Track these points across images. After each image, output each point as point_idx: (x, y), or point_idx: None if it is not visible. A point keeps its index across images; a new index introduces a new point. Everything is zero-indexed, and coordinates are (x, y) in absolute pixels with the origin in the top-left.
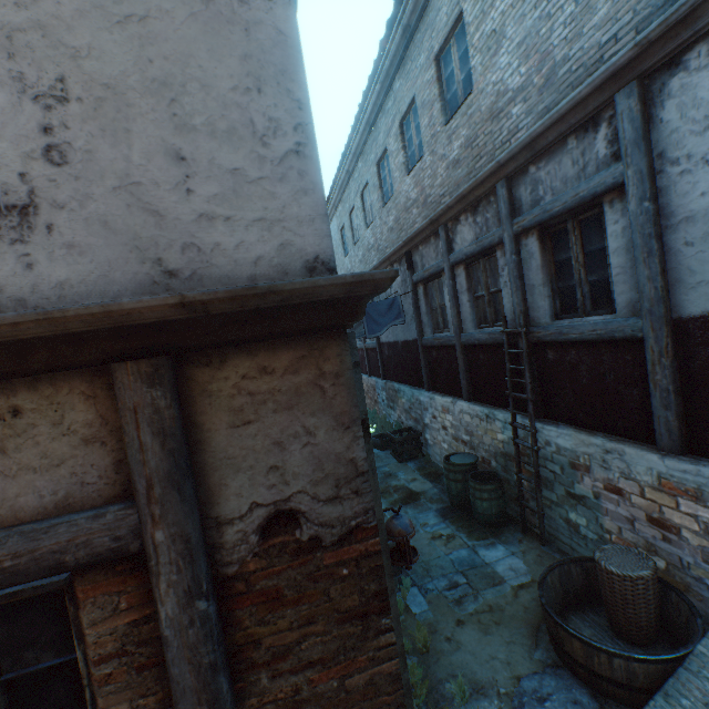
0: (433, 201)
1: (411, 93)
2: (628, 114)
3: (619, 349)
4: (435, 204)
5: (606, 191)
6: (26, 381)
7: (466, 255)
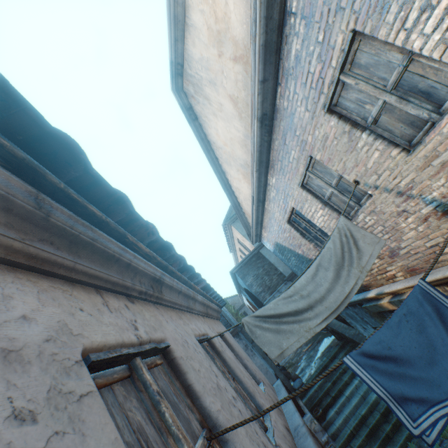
0: None
1: None
2: None
3: None
4: None
5: None
6: None
7: None
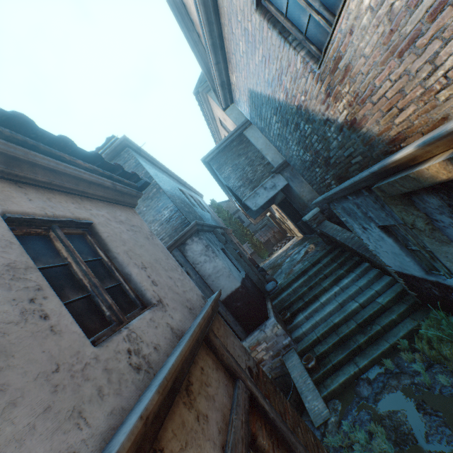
0: None
1: None
2: (179, 255)
3: None
4: None
5: None
6: (196, 356)
7: None
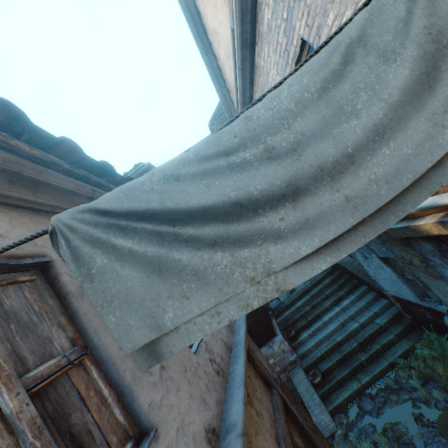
0: None
1: None
2: None
3: None
4: None
5: None
6: None
7: None
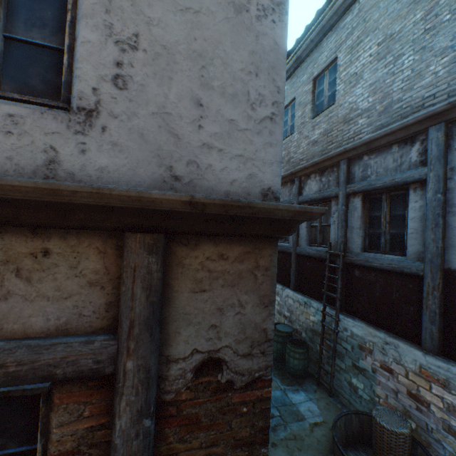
0: (294, 161)
1: (293, 95)
2: (436, 141)
3: (405, 279)
4: (296, 163)
5: (413, 181)
6: (59, 231)
7: (311, 199)
